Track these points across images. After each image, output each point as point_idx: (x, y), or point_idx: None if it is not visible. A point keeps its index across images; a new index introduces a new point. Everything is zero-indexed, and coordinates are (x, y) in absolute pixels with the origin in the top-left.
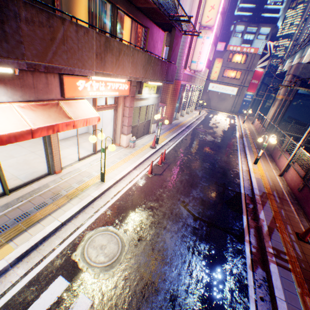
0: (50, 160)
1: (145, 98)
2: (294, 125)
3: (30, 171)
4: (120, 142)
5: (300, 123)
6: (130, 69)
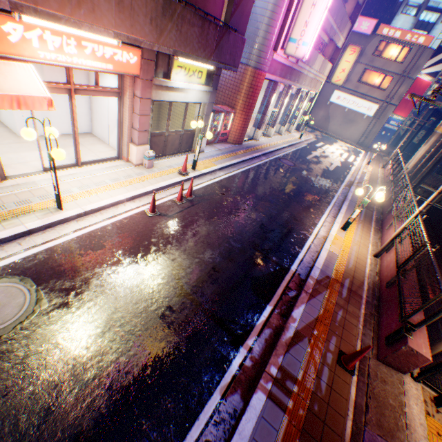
0: None
1: (178, 88)
2: None
3: None
4: (130, 156)
5: None
6: (113, 17)
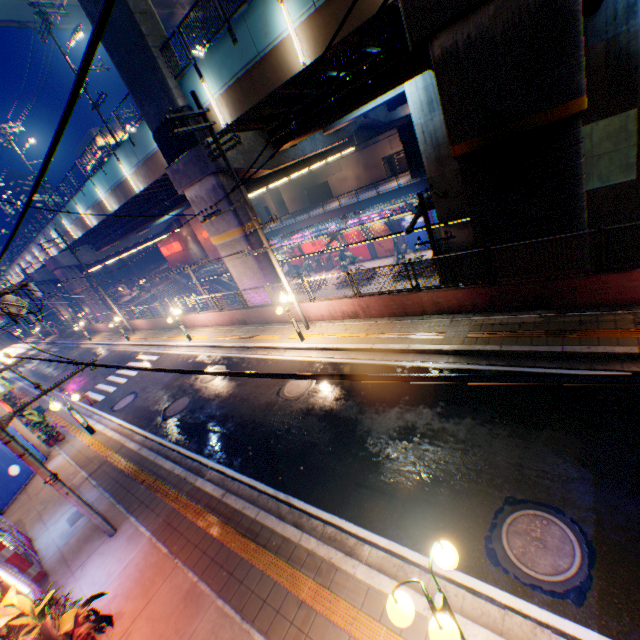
0: None
1: None
2: None
3: None
4: None
5: None
6: None
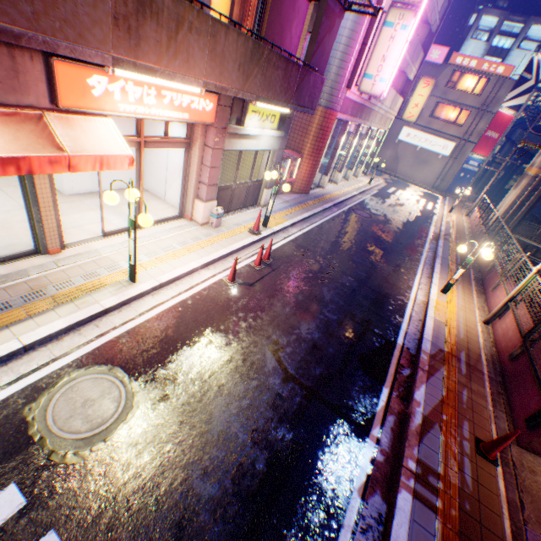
0: (37, 227)
1: (250, 135)
2: None
3: (5, 241)
4: (194, 214)
5: None
6: (205, 66)
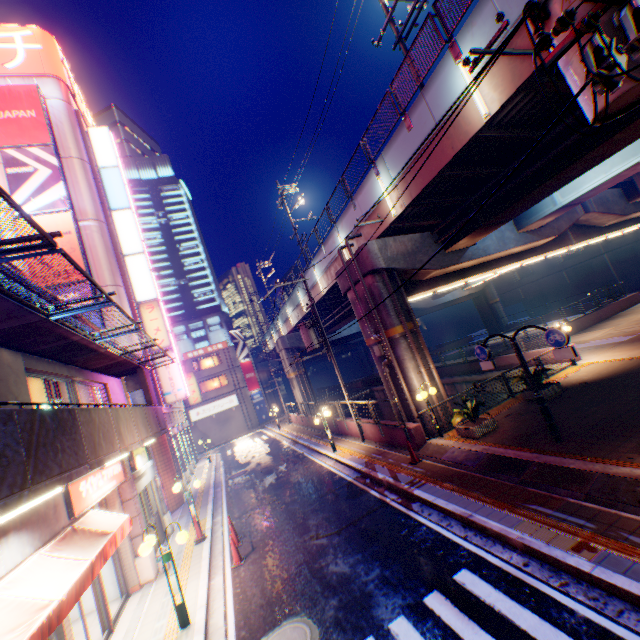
0: None
1: (143, 472)
2: (331, 394)
3: None
4: (140, 577)
5: (333, 388)
6: (137, 432)
